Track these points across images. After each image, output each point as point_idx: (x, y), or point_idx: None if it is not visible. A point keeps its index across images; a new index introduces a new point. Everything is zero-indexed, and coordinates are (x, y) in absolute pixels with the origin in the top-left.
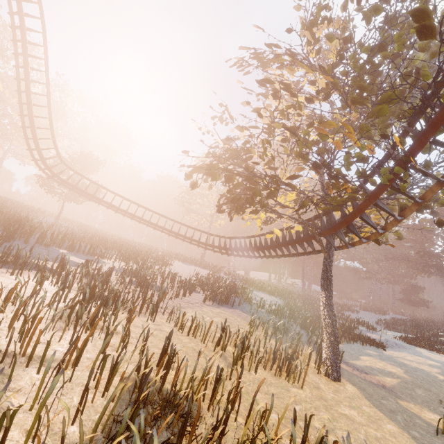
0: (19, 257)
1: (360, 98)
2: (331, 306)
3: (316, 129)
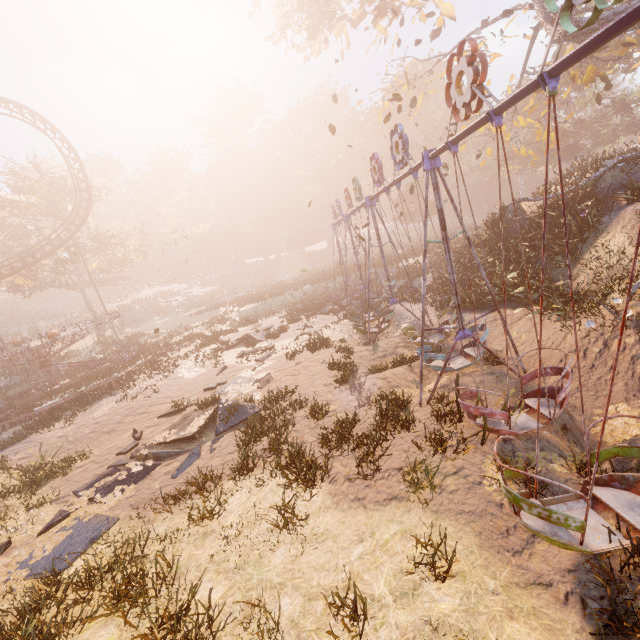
0: None
1: None
2: (91, 312)
3: None
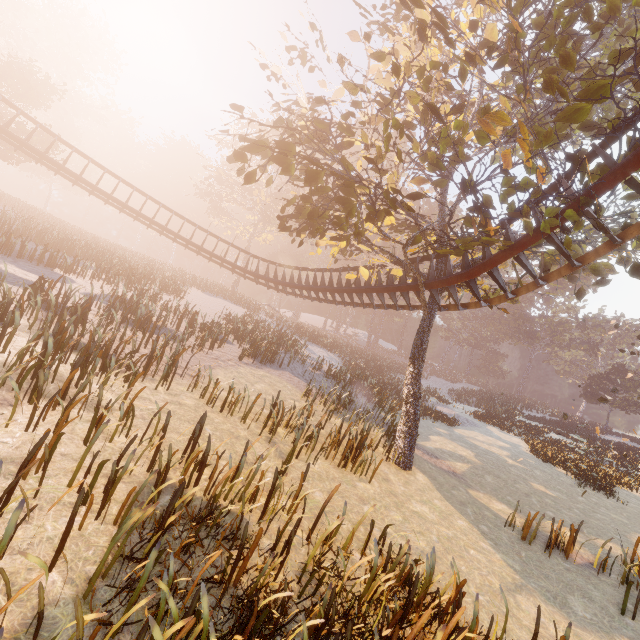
0: None
1: (558, 81)
2: (418, 382)
3: (480, 121)
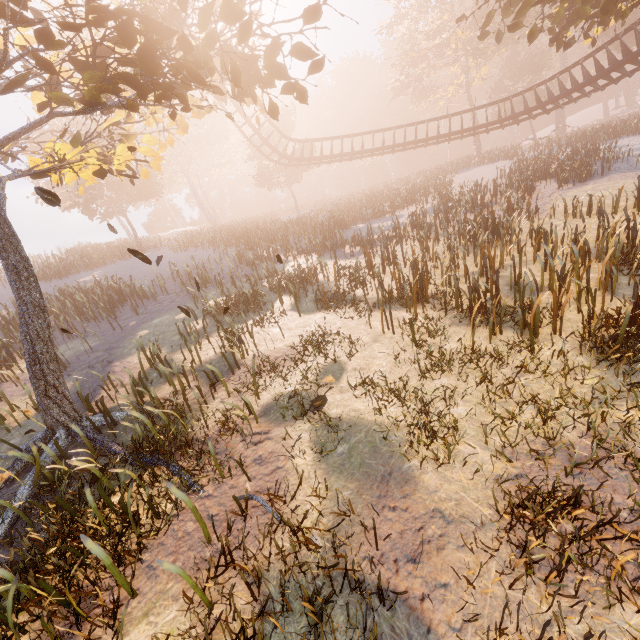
0: (381, 233)
1: None
2: None
3: None
